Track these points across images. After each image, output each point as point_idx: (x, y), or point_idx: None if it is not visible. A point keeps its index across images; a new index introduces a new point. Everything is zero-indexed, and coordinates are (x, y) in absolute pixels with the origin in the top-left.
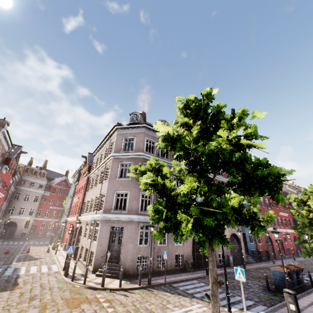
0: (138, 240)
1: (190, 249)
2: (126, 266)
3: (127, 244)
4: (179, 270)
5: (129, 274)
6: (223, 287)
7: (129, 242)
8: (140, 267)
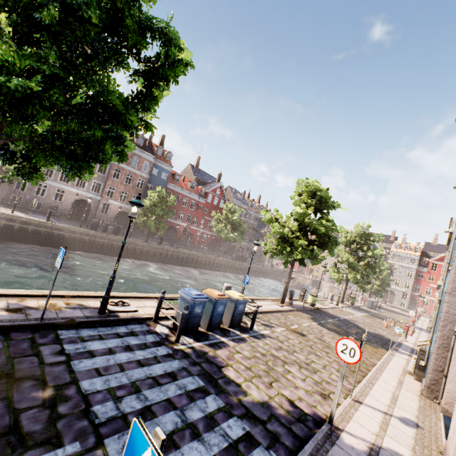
0: (14, 186)
1: (69, 207)
2: (2, 198)
3: (5, 186)
4: (53, 215)
5: (3, 202)
6: (62, 222)
7: (7, 185)
8: (3, 196)
